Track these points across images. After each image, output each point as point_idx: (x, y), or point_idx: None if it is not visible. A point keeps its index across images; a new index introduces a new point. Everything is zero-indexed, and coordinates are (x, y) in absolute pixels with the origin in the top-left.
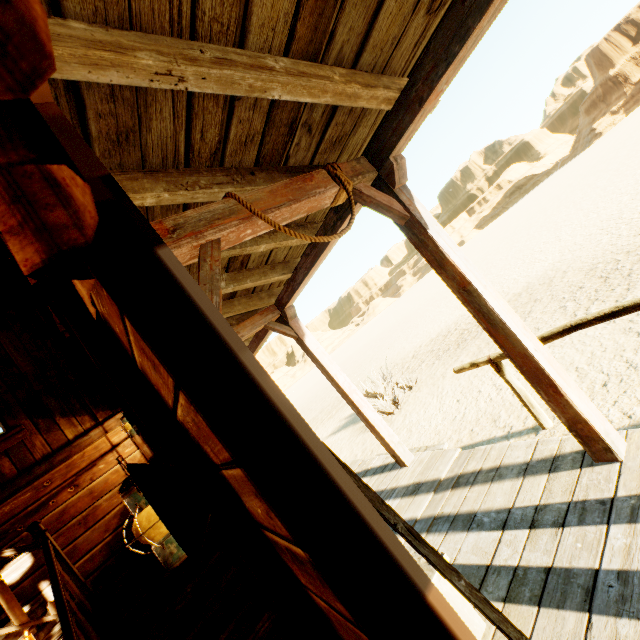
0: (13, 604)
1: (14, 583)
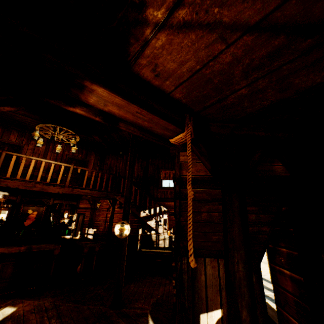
0: (168, 223)
1: (164, 219)
